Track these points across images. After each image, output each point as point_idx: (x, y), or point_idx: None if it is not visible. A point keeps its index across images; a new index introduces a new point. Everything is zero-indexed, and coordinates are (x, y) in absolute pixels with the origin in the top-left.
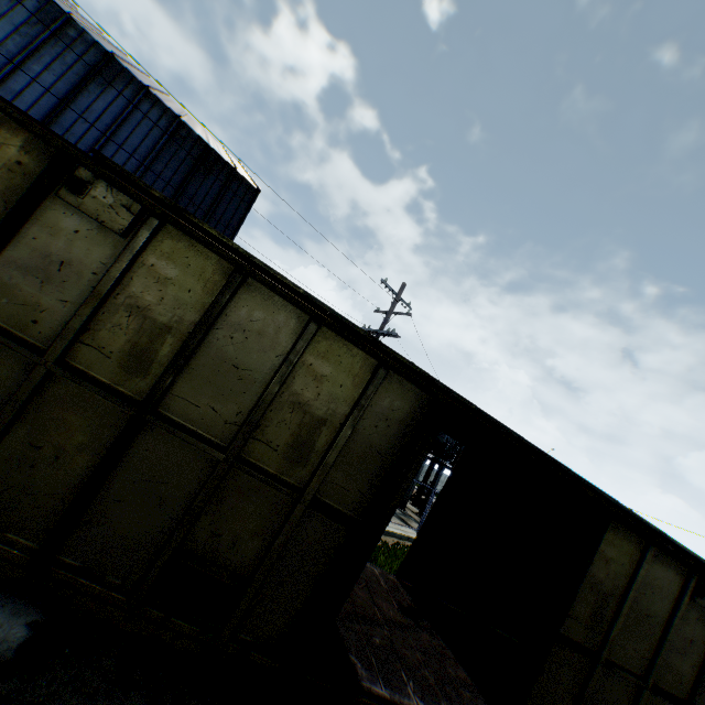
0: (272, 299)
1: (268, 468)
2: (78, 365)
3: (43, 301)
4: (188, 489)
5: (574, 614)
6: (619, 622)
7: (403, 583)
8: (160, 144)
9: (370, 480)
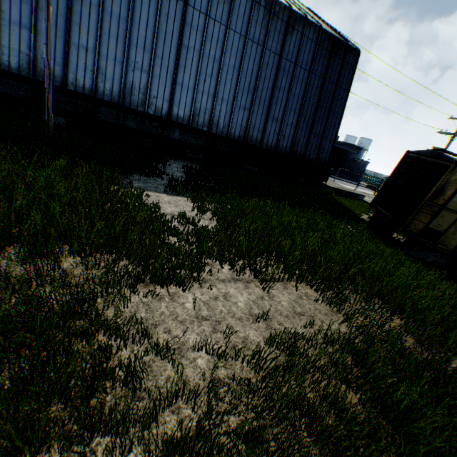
0: None
1: None
2: None
3: None
4: None
5: None
6: None
7: None
8: (315, 53)
9: None
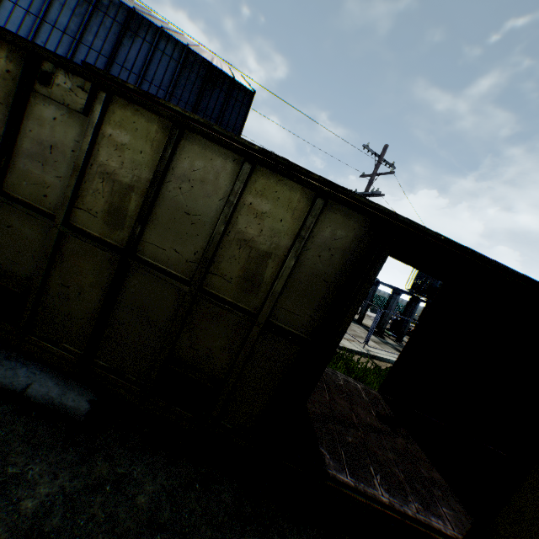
0: (208, 147)
1: (226, 297)
2: (78, 225)
3: (47, 179)
4: (168, 315)
5: None
6: None
7: (385, 397)
8: (176, 74)
9: (318, 306)
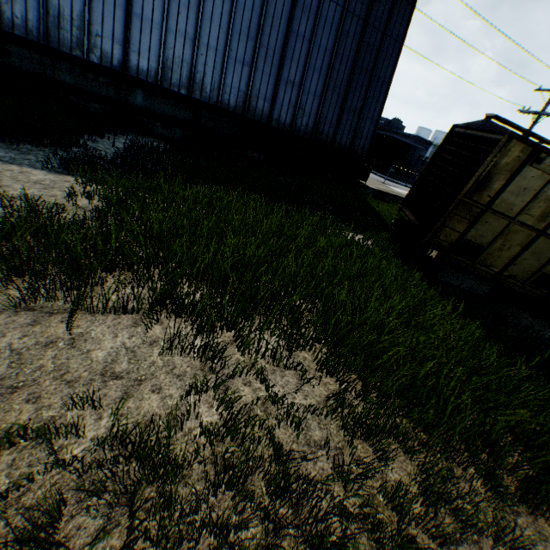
0: None
1: None
2: (520, 221)
3: (514, 202)
4: (547, 255)
5: None
6: None
7: None
8: None
9: None
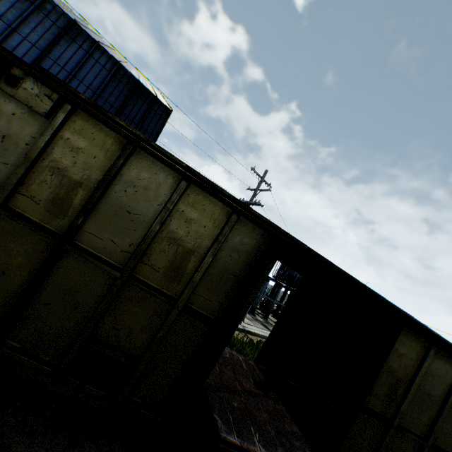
0: (154, 163)
1: (152, 284)
2: (17, 208)
3: None
4: (96, 297)
5: (374, 392)
6: (408, 399)
7: (259, 366)
8: (106, 80)
9: (226, 294)
